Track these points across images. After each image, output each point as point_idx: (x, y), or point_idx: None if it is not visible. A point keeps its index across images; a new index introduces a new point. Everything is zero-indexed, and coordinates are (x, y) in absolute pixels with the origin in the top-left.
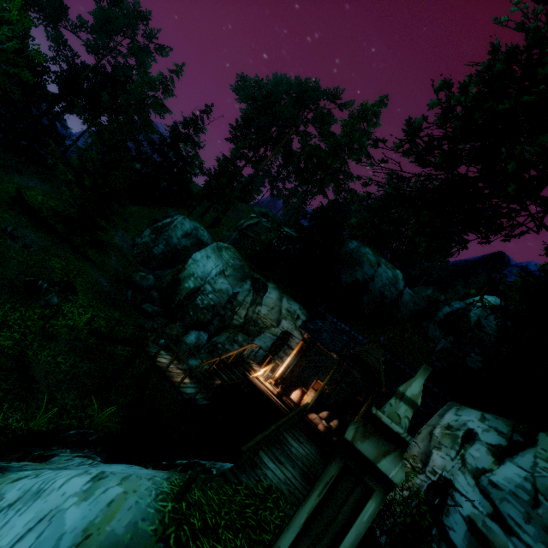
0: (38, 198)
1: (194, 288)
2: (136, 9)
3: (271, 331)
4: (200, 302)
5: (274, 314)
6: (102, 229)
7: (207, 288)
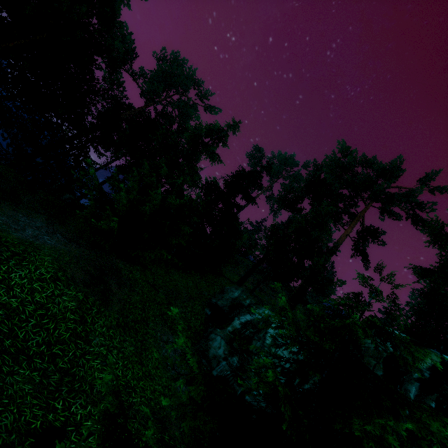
0: (37, 288)
1: None
2: (192, 76)
3: None
4: None
5: None
6: None
7: None
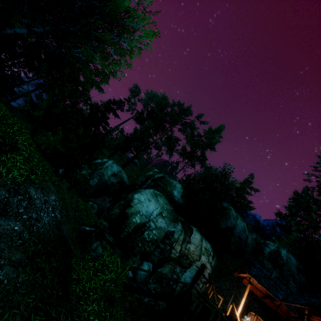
0: None
1: (140, 224)
2: None
3: (196, 264)
4: (147, 236)
5: (198, 251)
6: (80, 166)
7: (152, 225)
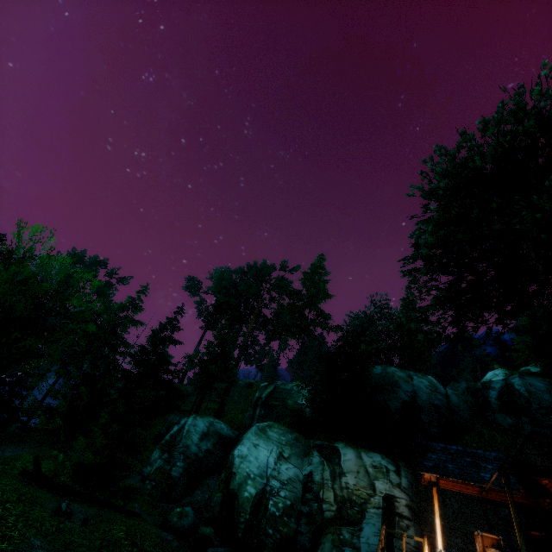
0: (29, 465)
1: (258, 494)
2: (96, 260)
3: (373, 504)
4: (275, 509)
5: (363, 479)
6: (128, 466)
7: (274, 484)
